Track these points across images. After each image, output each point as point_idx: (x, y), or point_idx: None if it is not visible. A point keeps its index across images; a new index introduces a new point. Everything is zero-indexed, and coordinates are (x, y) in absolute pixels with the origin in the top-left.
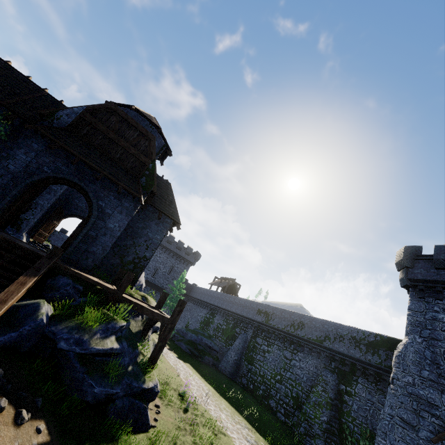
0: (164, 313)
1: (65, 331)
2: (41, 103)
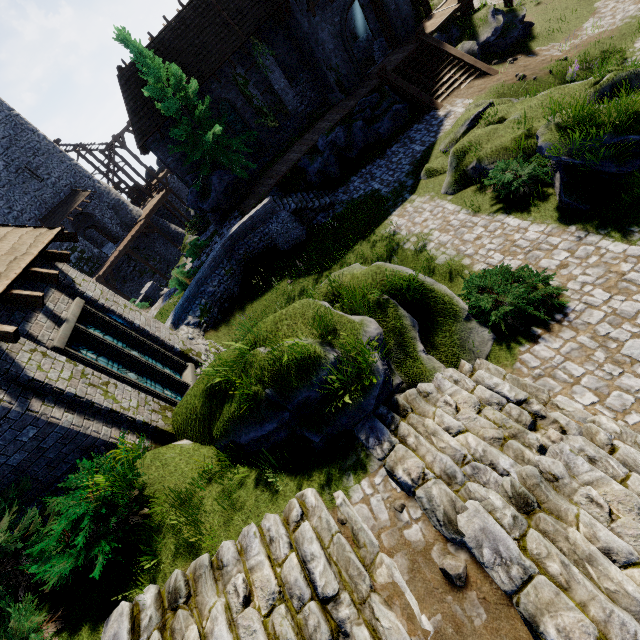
0: None
1: (486, 36)
2: (226, 2)
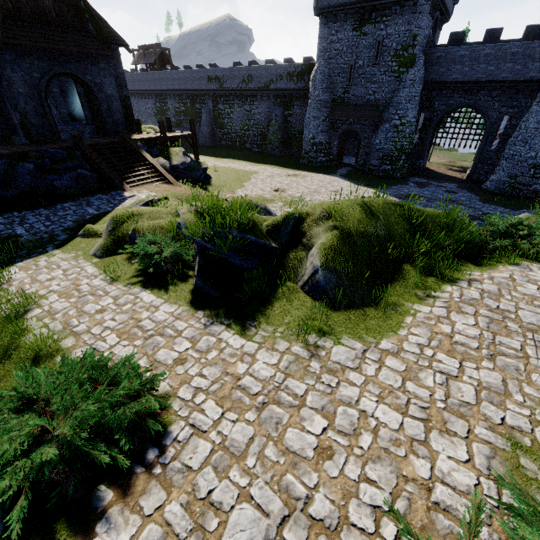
0: (183, 132)
1: (177, 163)
2: None
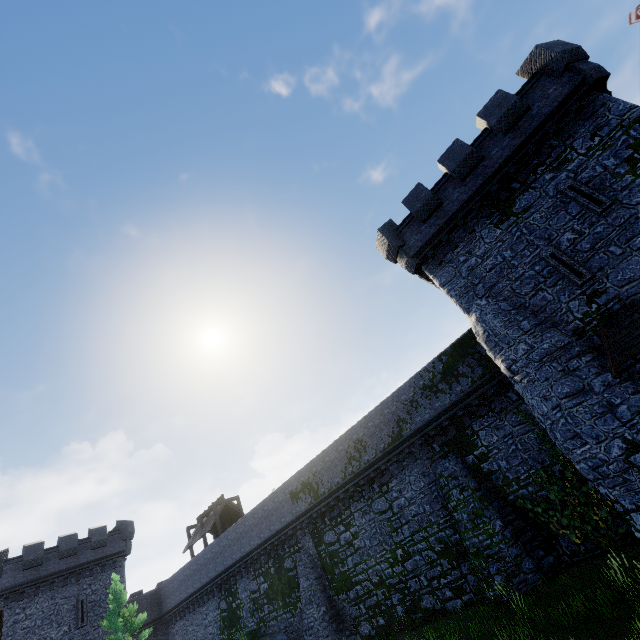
0: None
1: None
2: None
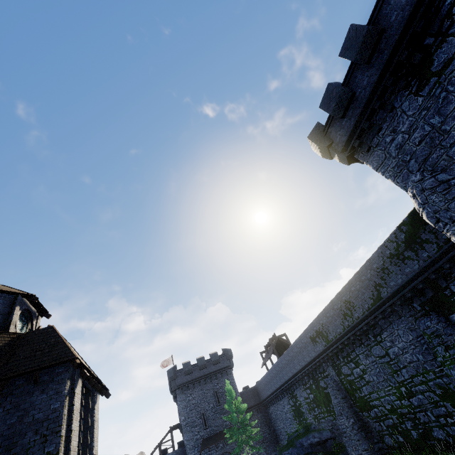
0: None
1: None
2: None
